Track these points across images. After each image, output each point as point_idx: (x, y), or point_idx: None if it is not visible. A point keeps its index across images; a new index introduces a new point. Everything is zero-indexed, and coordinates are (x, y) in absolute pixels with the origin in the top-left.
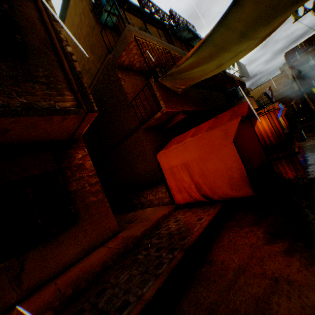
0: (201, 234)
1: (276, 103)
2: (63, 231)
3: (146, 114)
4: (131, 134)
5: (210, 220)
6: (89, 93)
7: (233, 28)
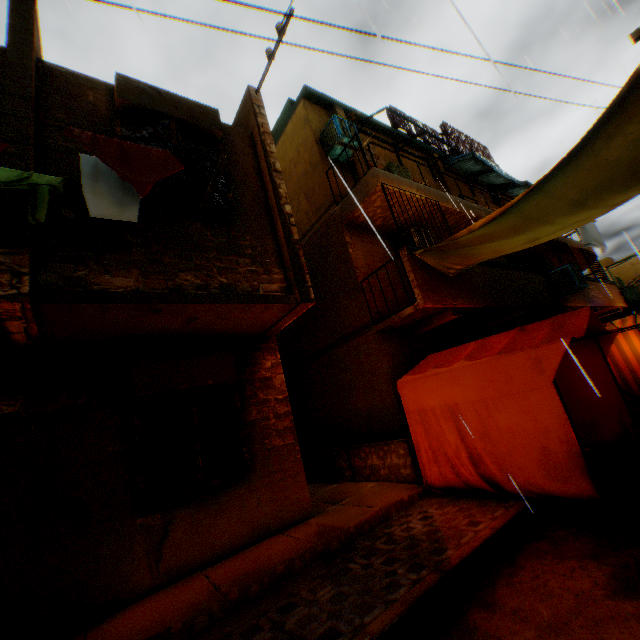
0: (475, 550)
1: None
2: (227, 488)
3: (384, 304)
4: (353, 337)
5: (496, 528)
6: (306, 273)
7: (557, 195)
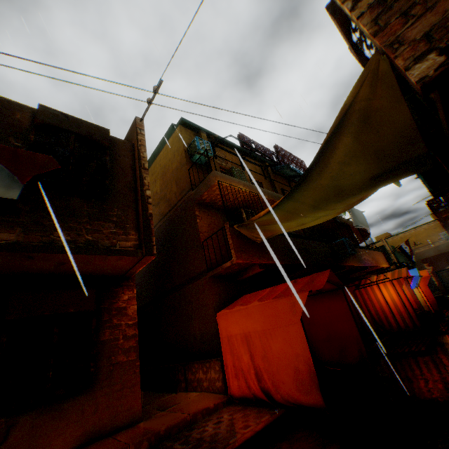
0: (234, 448)
1: (403, 268)
2: (71, 395)
3: (218, 258)
4: (195, 279)
5: (257, 430)
6: (153, 235)
7: (301, 201)
